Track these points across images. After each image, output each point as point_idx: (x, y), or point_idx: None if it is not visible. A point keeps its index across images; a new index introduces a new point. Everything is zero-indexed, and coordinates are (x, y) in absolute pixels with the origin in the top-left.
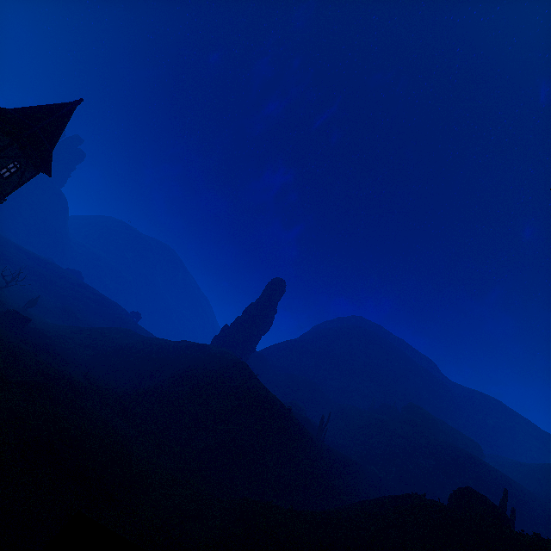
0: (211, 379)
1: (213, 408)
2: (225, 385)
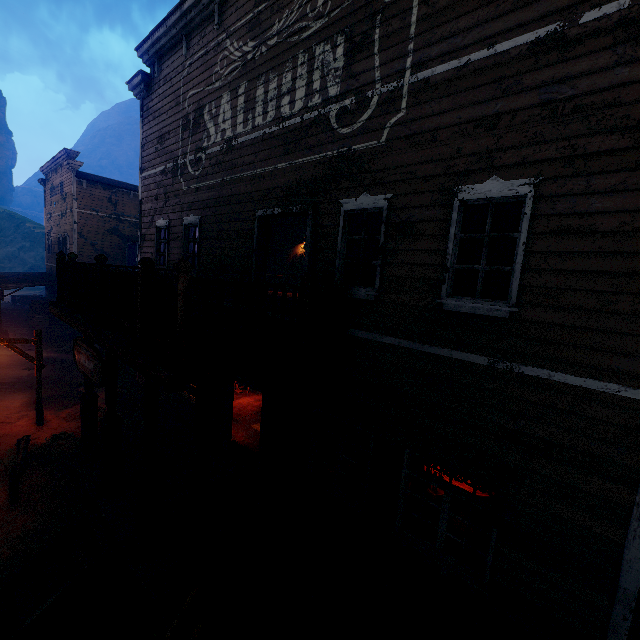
0: None
1: (1, 256)
2: (1, 236)
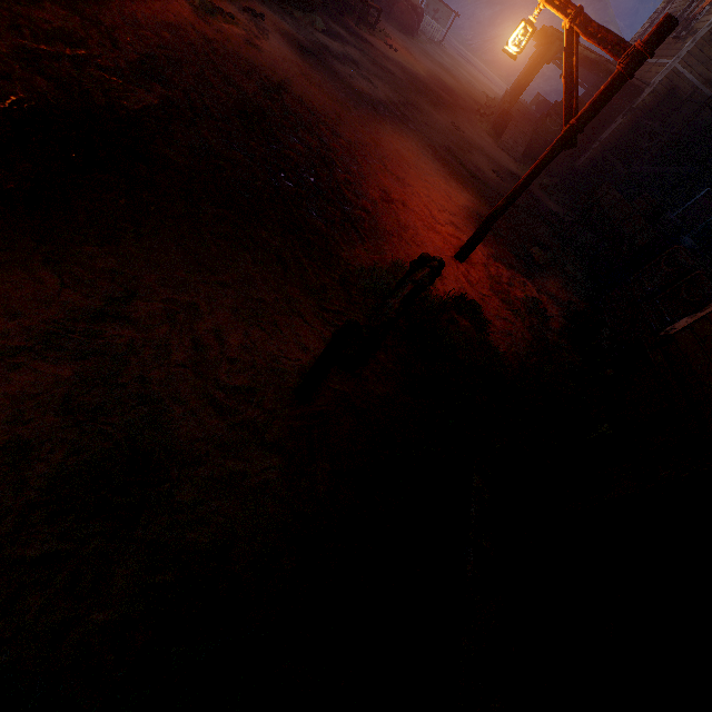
0: (557, 25)
1: None
2: None
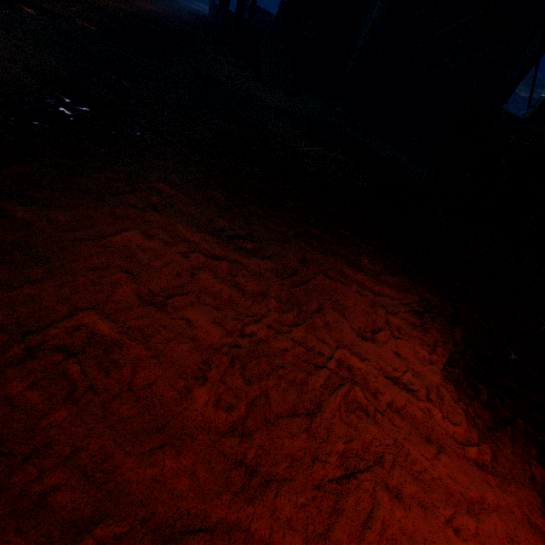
0: None
1: None
2: None
